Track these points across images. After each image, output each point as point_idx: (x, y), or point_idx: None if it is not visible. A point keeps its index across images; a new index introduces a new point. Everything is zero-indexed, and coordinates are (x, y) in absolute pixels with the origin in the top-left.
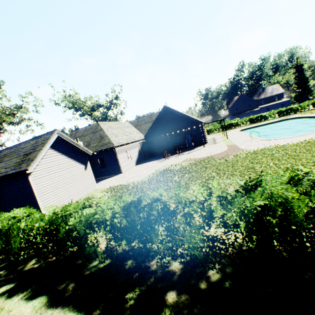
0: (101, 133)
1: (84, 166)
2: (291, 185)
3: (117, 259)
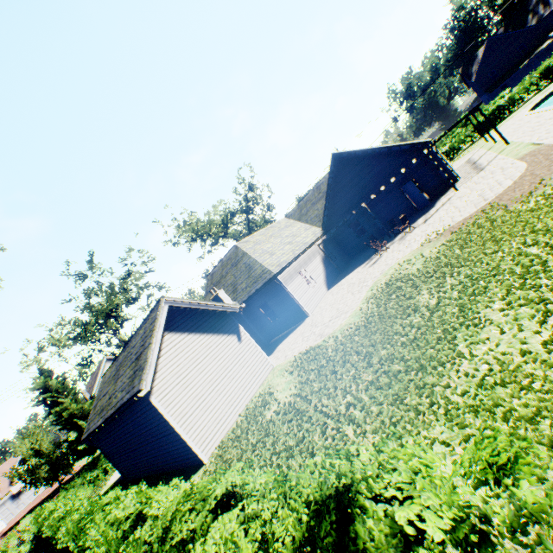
0: (246, 261)
1: (235, 336)
2: None
3: None
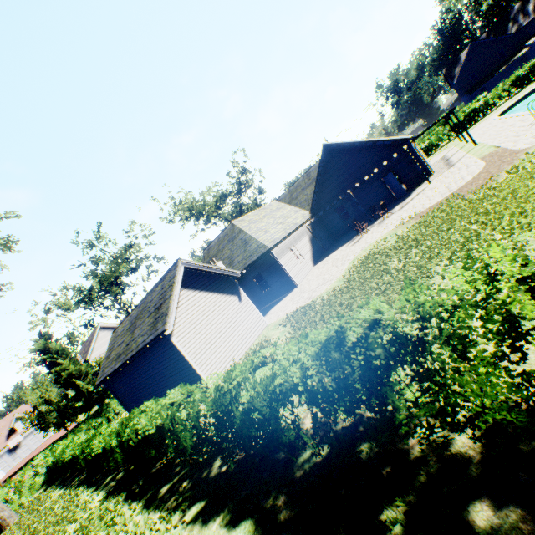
0: (242, 237)
1: (236, 297)
2: None
3: (341, 445)
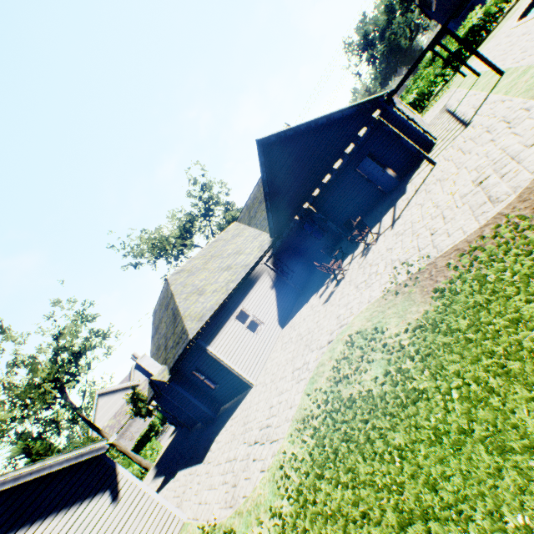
0: (172, 306)
1: (106, 495)
2: None
3: None
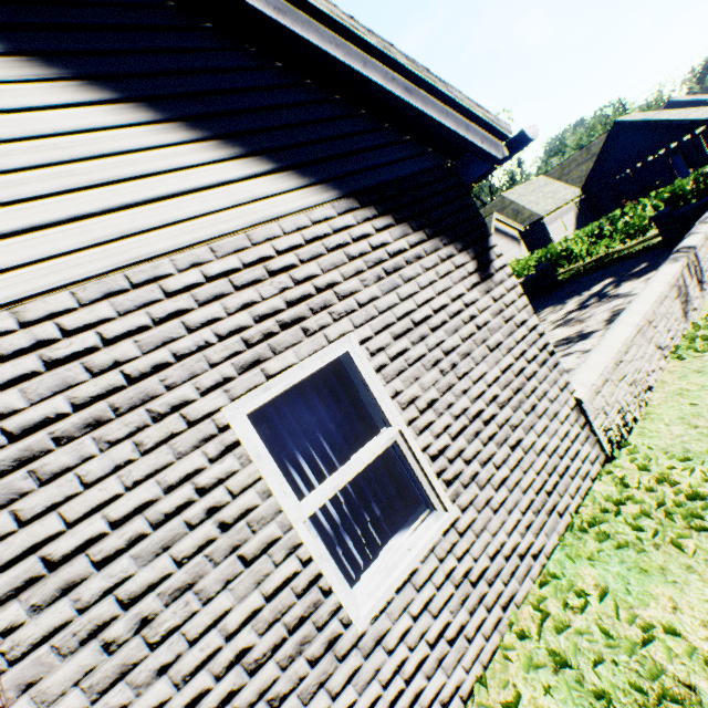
0: (513, 208)
1: (517, 245)
2: (689, 180)
3: (594, 254)
